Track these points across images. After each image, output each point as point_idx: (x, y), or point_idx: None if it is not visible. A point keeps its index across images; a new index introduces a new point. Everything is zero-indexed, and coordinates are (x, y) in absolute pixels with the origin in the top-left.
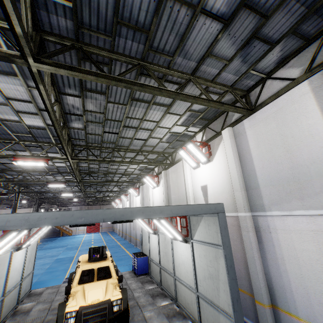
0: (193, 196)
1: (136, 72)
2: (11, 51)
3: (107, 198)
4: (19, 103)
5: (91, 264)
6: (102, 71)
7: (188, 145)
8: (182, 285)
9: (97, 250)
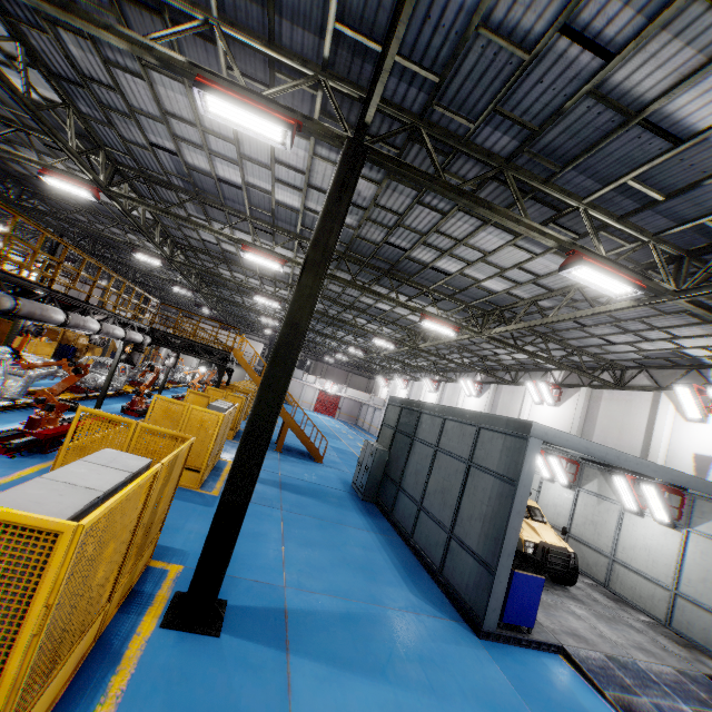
0: (664, 460)
1: None
2: (667, 285)
3: (373, 366)
4: (519, 272)
5: None
6: None
7: (710, 388)
8: (633, 573)
9: None
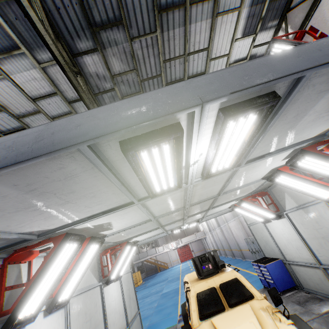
0: None
1: None
2: None
3: None
4: (48, 103)
5: (205, 281)
6: None
7: (271, 52)
8: None
9: (205, 258)
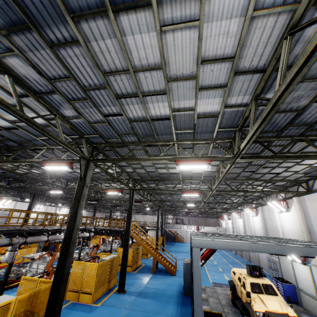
0: None
1: (290, 141)
2: (228, 156)
3: None
4: None
5: (254, 278)
6: (274, 153)
7: None
8: None
9: (255, 268)
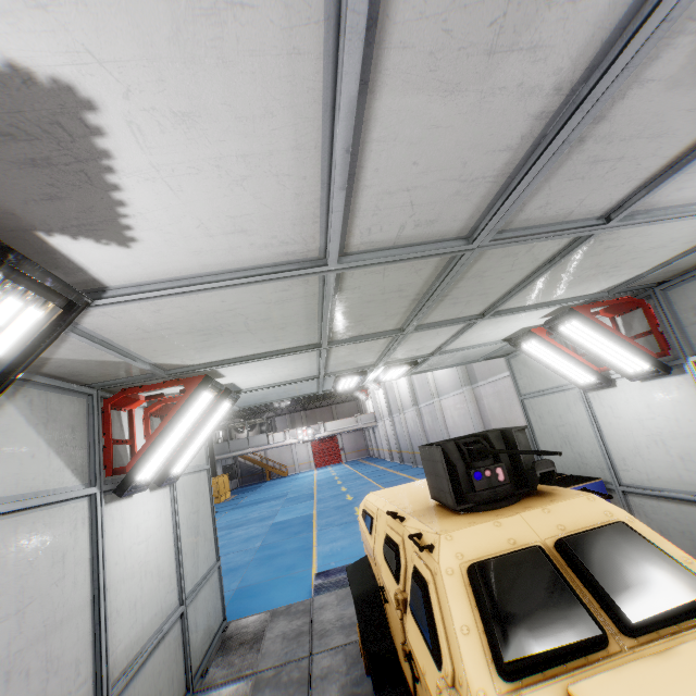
0: None
1: None
2: None
3: None
4: None
5: (493, 520)
6: None
7: None
8: None
9: (482, 446)
